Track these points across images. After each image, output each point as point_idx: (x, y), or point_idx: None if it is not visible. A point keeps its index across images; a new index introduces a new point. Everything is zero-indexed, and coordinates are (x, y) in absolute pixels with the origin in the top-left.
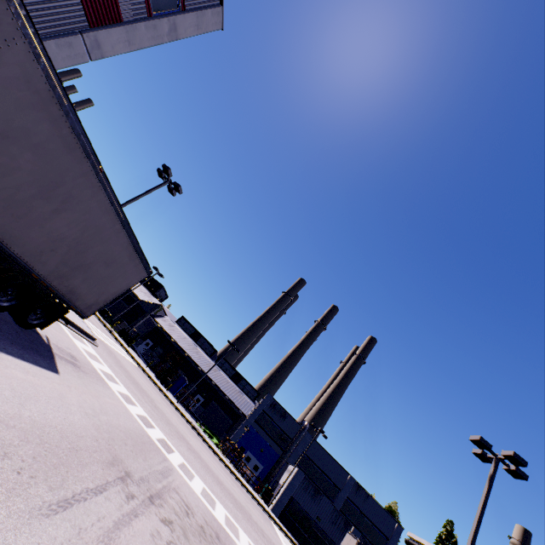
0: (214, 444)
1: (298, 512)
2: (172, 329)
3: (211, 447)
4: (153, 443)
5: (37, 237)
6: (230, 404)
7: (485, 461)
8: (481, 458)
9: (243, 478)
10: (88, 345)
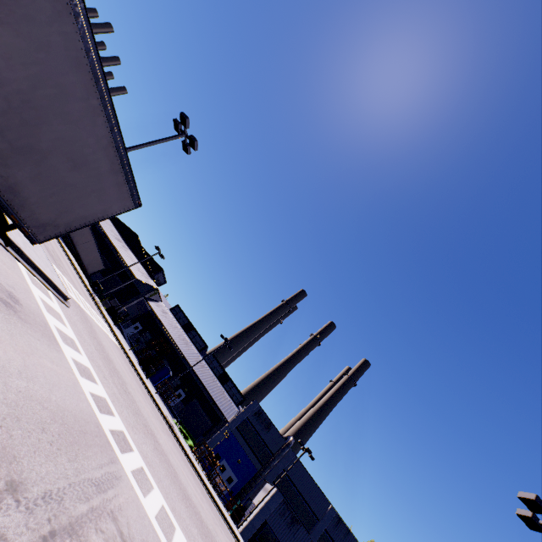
0: (188, 445)
1: (270, 540)
2: (164, 315)
3: (184, 449)
4: (102, 435)
5: None
6: (212, 405)
7: (535, 528)
8: (529, 523)
9: (214, 490)
10: (54, 300)
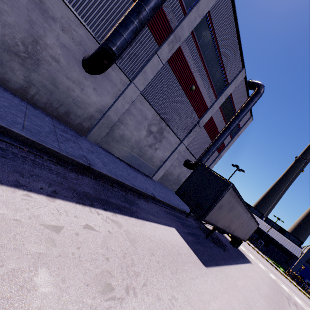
0: (281, 271)
1: None
2: None
3: (283, 275)
4: (276, 281)
5: (243, 233)
6: (282, 247)
7: None
8: None
9: (309, 295)
10: None
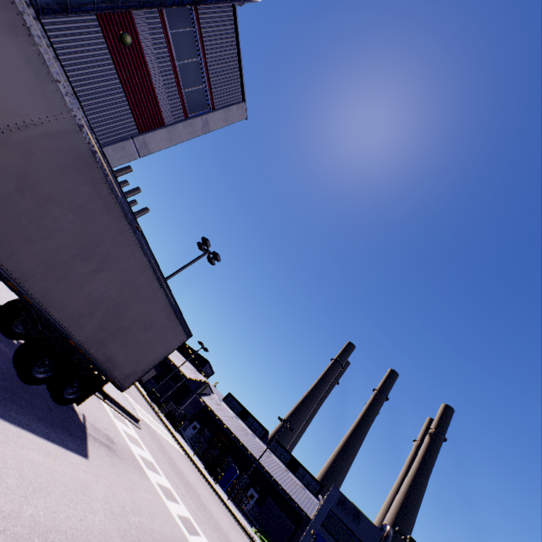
0: None
1: None
2: (219, 408)
3: None
4: None
5: (75, 299)
6: (289, 502)
7: None
8: None
9: None
10: (130, 426)
